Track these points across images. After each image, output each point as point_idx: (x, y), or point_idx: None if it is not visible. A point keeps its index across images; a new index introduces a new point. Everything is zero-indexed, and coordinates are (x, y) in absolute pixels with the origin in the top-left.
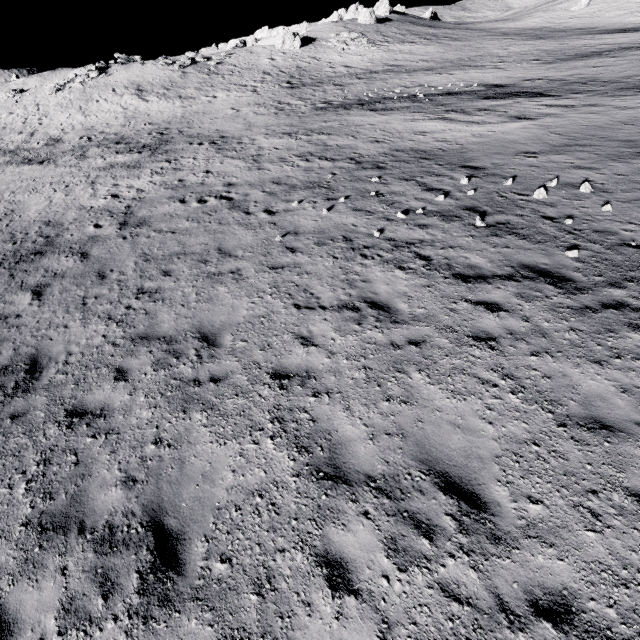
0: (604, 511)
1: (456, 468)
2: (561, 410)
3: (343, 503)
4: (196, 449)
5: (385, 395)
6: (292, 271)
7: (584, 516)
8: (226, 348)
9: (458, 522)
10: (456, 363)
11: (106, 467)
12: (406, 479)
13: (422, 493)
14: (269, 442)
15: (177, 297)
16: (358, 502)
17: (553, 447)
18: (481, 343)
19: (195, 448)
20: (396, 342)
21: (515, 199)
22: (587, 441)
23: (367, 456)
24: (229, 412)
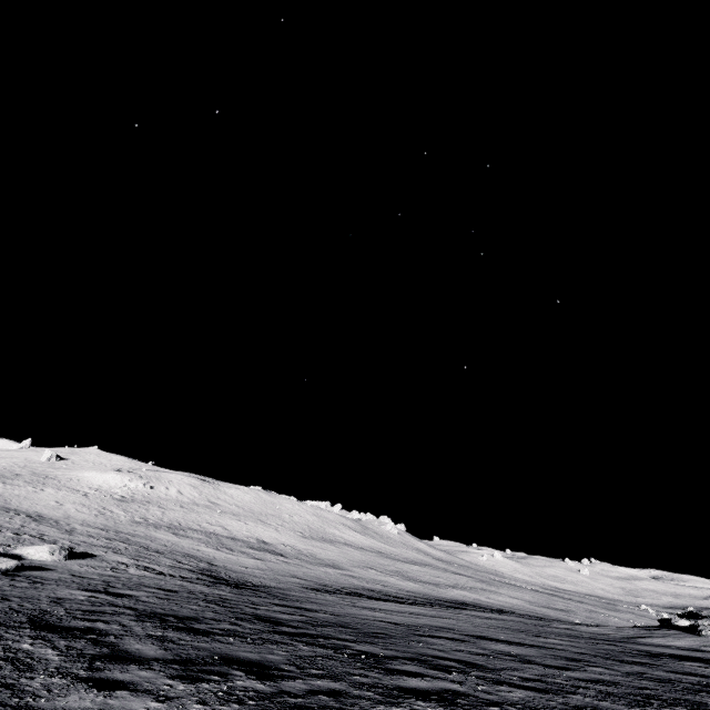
0: None
1: None
2: None
3: None
4: None
5: None
6: None
7: None
8: None
9: None
10: None
11: None
12: None
13: None
14: None
15: None
16: None
17: None
18: None
19: None
20: None
21: None
22: None
23: None
24: None
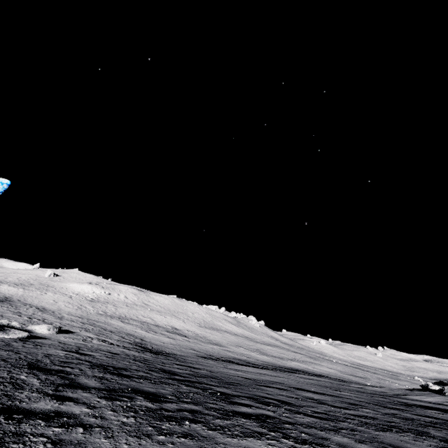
0: None
1: None
2: None
3: None
4: None
5: None
6: None
7: None
8: None
9: None
10: None
11: None
12: None
13: None
14: None
15: None
16: None
17: None
18: None
19: None
20: None
21: None
22: None
23: None
24: None
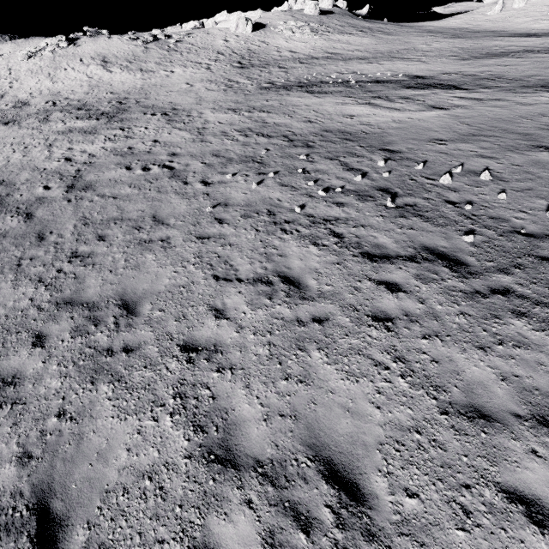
0: (475, 508)
1: (341, 455)
2: (445, 397)
3: (229, 490)
4: (96, 424)
5: (284, 373)
6: (217, 242)
7: (456, 513)
8: (143, 317)
9: (336, 515)
10: (354, 343)
11: (5, 440)
12: (292, 465)
13: (306, 481)
14: (168, 419)
15: (107, 262)
16: (243, 489)
17: (434, 436)
18: (379, 323)
19: (96, 423)
20: (301, 319)
21: (424, 183)
22: (466, 431)
23: (259, 438)
24: (135, 385)
